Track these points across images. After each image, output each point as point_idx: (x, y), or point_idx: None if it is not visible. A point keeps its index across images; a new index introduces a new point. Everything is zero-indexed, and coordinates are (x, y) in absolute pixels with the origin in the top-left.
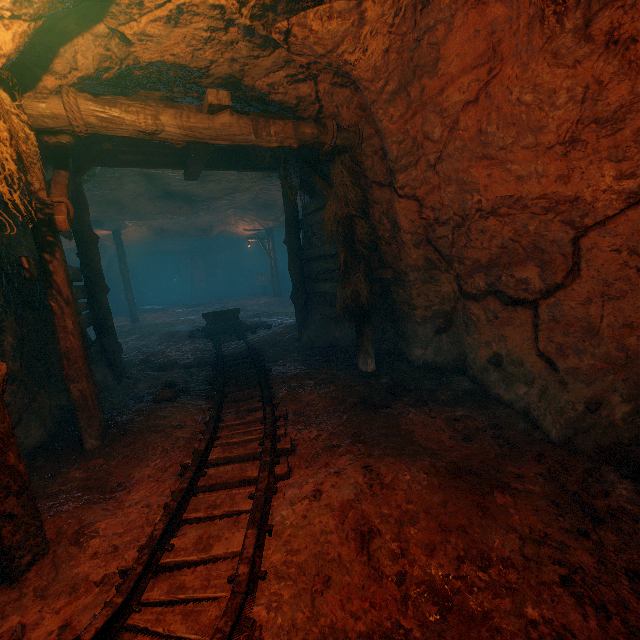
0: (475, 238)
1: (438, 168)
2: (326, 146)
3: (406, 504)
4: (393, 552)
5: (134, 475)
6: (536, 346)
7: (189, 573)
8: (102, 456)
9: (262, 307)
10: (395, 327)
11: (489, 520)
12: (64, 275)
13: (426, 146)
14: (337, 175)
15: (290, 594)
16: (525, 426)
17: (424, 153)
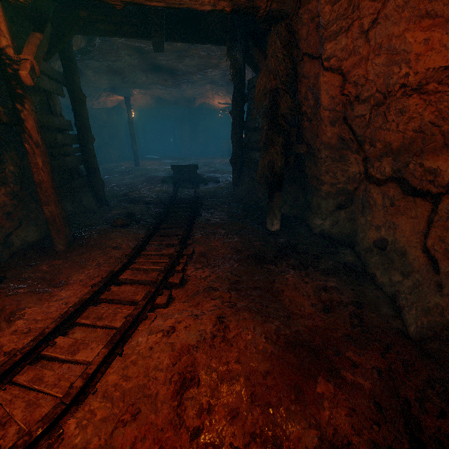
0: (392, 119)
1: (370, 34)
2: (261, 11)
3: (235, 362)
4: (202, 405)
5: (73, 277)
6: (424, 241)
7: (56, 367)
8: (63, 258)
9: (222, 166)
10: (305, 197)
11: (299, 406)
12: (33, 123)
13: (363, 6)
14: (270, 45)
15: (103, 415)
16: (387, 312)
17: (359, 16)
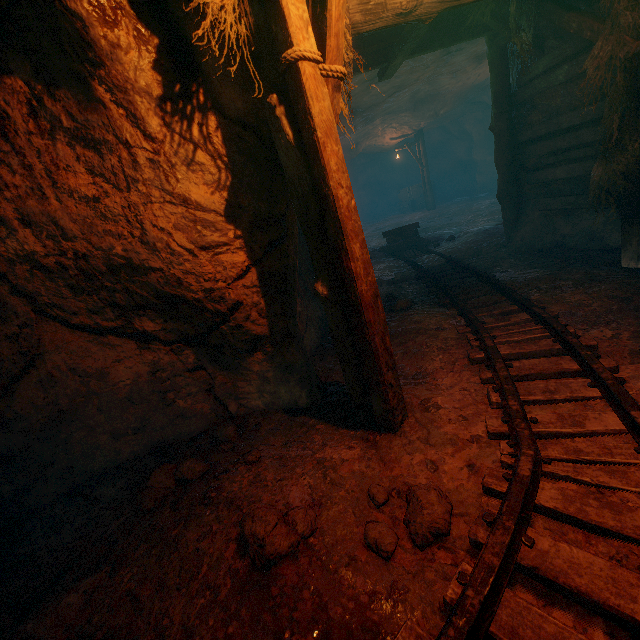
0: None
1: None
2: None
3: None
4: None
5: (425, 367)
6: None
7: (568, 442)
8: None
9: (422, 222)
10: None
11: None
12: None
13: None
14: None
15: None
16: None
17: None
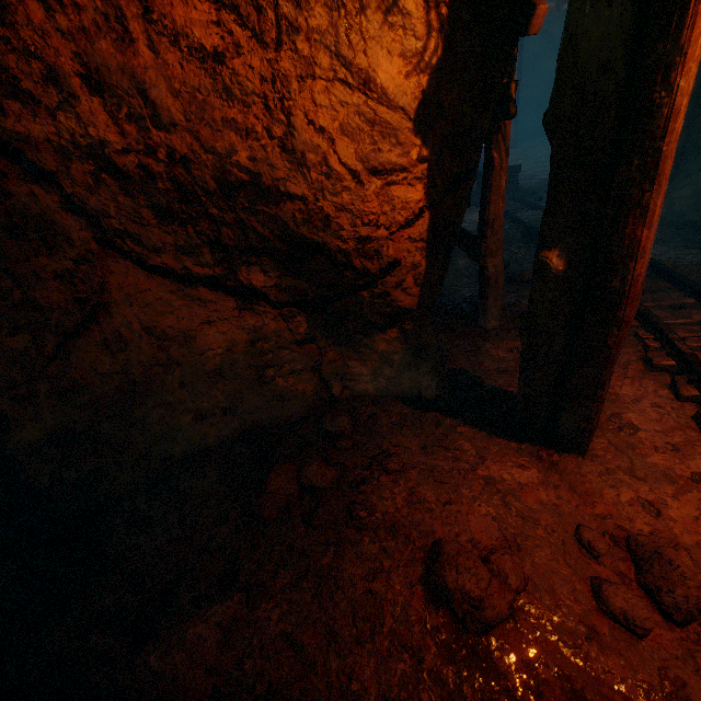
0: None
1: None
2: None
3: None
4: None
5: None
6: None
7: None
8: (513, 339)
9: None
10: None
11: None
12: None
13: None
14: None
15: None
16: None
17: None
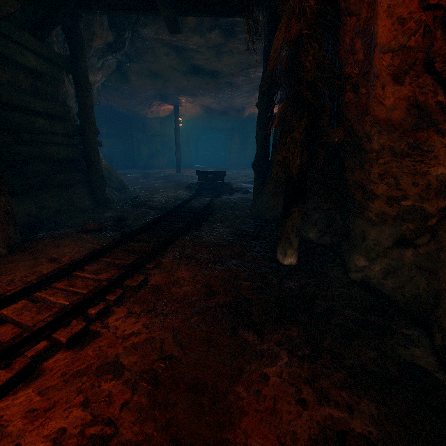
0: None
1: None
2: None
3: None
4: None
5: None
6: None
7: None
8: None
9: None
10: (344, 219)
11: None
12: None
13: None
14: None
15: None
16: None
17: None
